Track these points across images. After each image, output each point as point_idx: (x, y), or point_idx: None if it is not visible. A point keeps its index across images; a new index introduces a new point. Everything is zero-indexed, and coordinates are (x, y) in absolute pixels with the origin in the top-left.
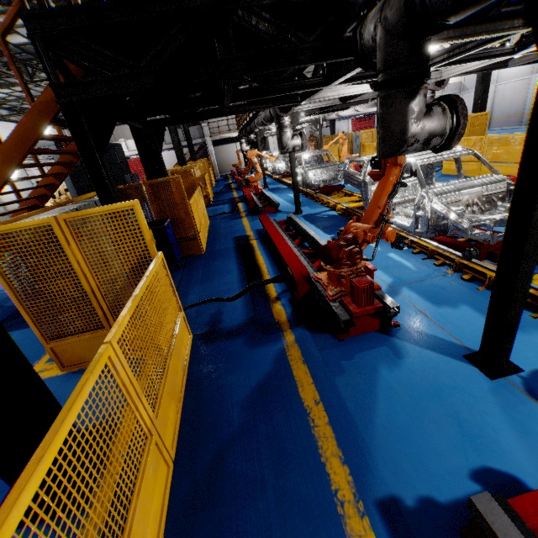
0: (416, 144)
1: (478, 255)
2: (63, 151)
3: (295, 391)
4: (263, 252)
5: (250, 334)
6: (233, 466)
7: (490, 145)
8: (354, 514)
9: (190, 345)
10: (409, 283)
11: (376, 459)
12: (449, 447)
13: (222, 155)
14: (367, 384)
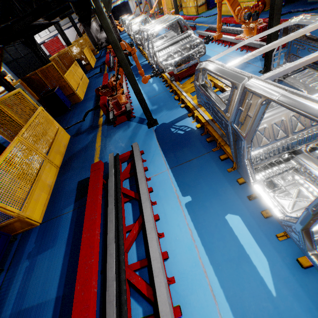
0: (103, 43)
1: (174, 79)
2: None
3: (95, 145)
4: None
5: (88, 131)
6: (73, 165)
7: None
8: None
9: (69, 139)
10: (150, 98)
11: (106, 155)
12: (125, 149)
13: None
14: (115, 138)
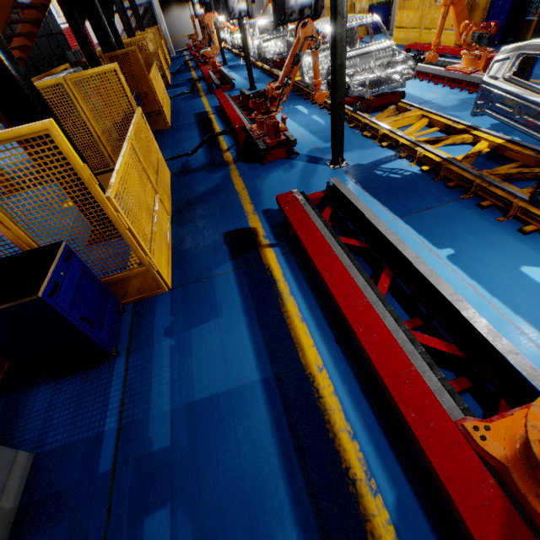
0: (294, 15)
1: (361, 109)
2: (28, 21)
3: (233, 187)
4: (219, 123)
5: (209, 169)
6: (200, 213)
7: (429, 10)
8: (252, 215)
9: (170, 178)
10: (316, 133)
11: (266, 201)
12: None
13: (173, 22)
14: (271, 180)
